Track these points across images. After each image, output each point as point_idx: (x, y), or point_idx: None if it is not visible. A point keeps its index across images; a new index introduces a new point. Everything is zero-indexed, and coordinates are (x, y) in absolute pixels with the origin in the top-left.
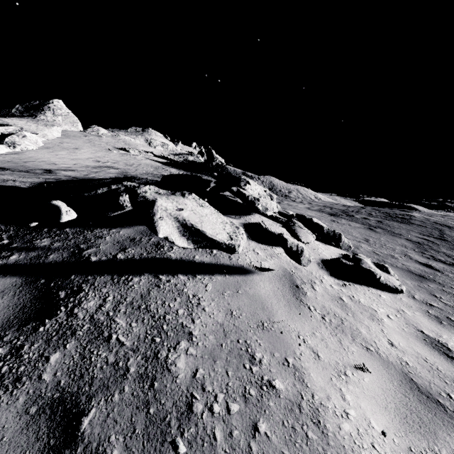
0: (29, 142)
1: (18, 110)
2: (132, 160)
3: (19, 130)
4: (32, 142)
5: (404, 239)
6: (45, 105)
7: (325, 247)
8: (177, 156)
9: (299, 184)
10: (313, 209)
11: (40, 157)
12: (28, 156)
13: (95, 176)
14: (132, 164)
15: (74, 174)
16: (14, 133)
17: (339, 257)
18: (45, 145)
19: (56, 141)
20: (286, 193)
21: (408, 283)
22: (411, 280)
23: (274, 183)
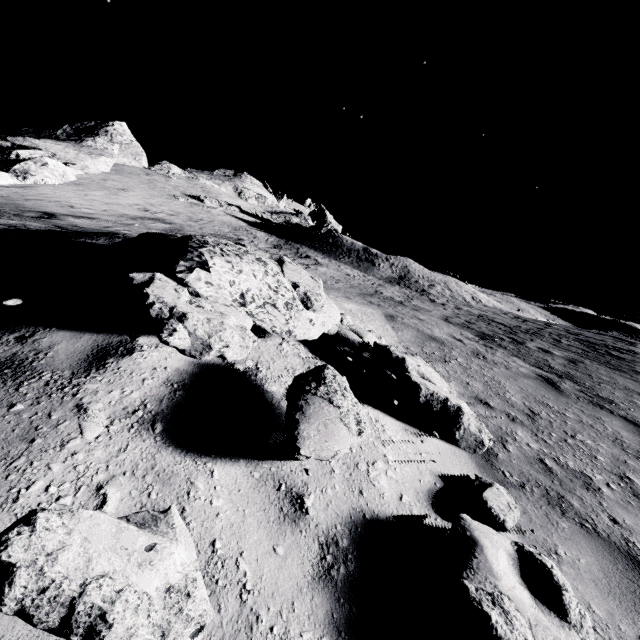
0: (50, 173)
1: (65, 132)
2: (202, 214)
3: (49, 157)
4: (54, 173)
5: (620, 418)
6: (101, 128)
7: (409, 446)
8: (276, 215)
9: (451, 275)
10: (453, 322)
11: (56, 195)
12: (38, 192)
13: (120, 230)
14: (199, 220)
15: (87, 223)
16: (31, 159)
17: (426, 496)
18: (79, 180)
19: (98, 177)
20: (425, 286)
21: (626, 634)
22: (636, 614)
23: (409, 269)
